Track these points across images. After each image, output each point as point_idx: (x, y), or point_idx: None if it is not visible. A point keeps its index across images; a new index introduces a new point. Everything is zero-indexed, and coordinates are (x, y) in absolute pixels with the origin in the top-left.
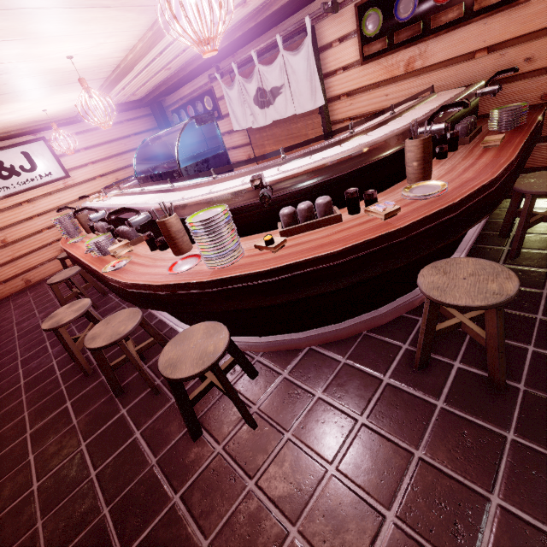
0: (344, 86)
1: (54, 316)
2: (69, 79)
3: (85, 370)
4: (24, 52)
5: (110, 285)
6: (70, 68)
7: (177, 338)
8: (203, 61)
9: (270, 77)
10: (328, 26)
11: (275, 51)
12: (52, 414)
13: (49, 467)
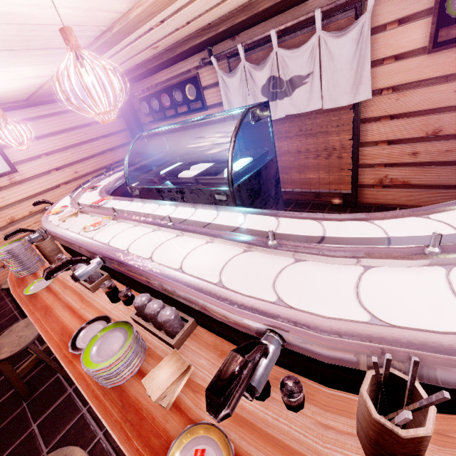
0: (391, 78)
1: None
2: (29, 42)
3: None
4: None
5: None
6: (35, 19)
7: None
8: (201, 41)
9: (293, 63)
10: (386, 3)
11: (301, 33)
12: None
13: None
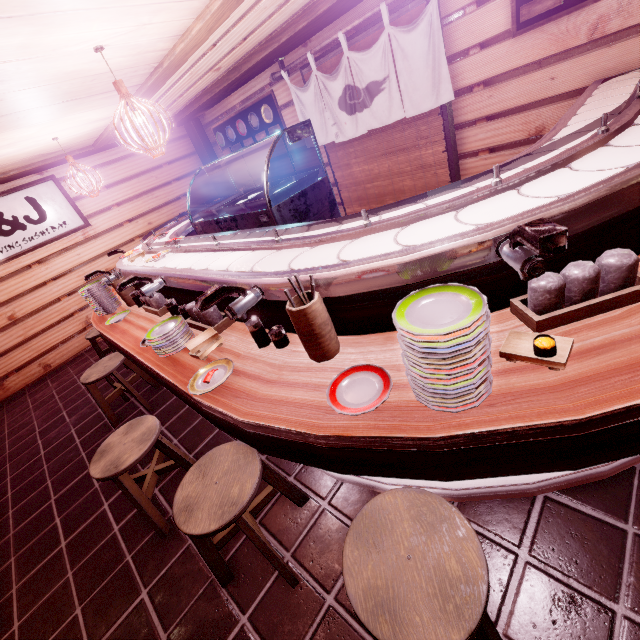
0: (480, 72)
1: (106, 451)
2: (91, 89)
3: (159, 530)
4: (29, 42)
5: (200, 408)
6: (94, 71)
7: (360, 528)
8: (266, 55)
9: (366, 68)
10: None
11: (373, 30)
12: (122, 617)
13: None
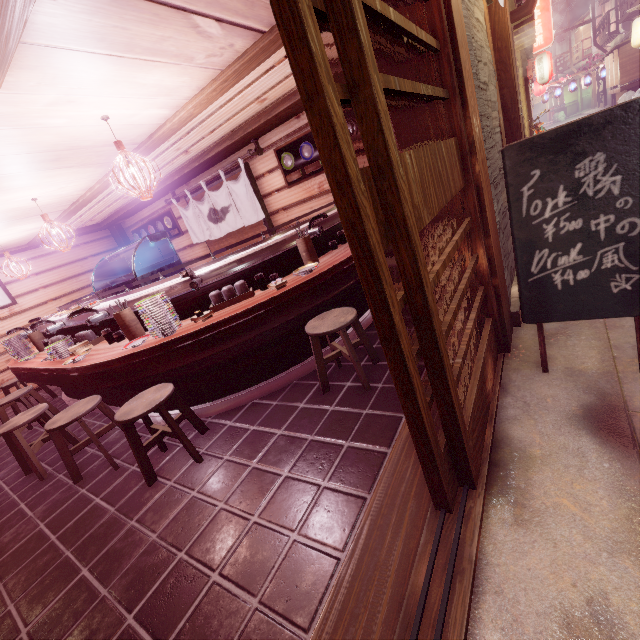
0: (279, 203)
1: (7, 424)
2: (29, 214)
3: (39, 473)
4: None
5: (70, 377)
6: (32, 206)
7: (132, 400)
8: (159, 190)
9: (219, 199)
10: (259, 163)
11: (221, 181)
12: (4, 518)
13: (5, 550)
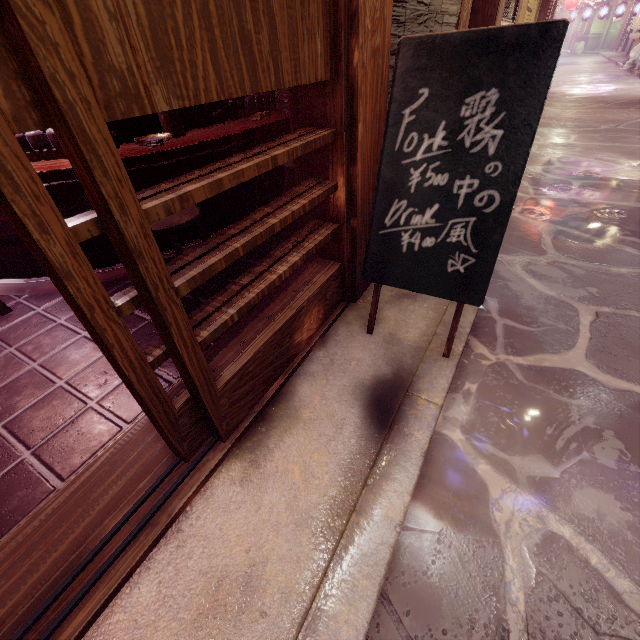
0: None
1: None
2: None
3: None
4: None
5: None
6: None
7: None
8: None
9: None
10: None
11: None
12: None
13: None
